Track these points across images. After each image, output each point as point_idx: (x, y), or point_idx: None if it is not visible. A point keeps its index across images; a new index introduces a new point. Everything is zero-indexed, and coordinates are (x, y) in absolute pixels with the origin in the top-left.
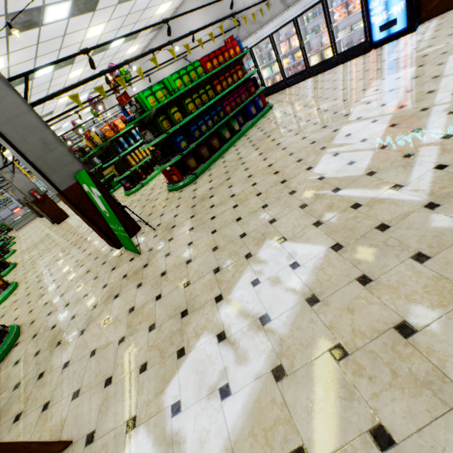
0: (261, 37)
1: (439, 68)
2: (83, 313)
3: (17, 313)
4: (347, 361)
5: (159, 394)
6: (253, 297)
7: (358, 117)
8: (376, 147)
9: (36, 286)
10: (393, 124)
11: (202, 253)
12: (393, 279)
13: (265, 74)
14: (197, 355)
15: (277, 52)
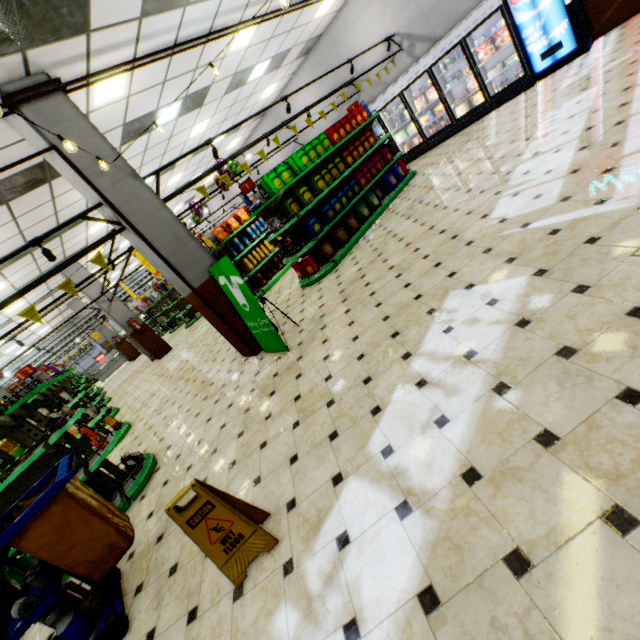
0: (389, 98)
1: (629, 79)
2: (234, 420)
3: (143, 446)
4: (577, 356)
5: (362, 448)
6: (450, 342)
7: (535, 152)
8: (566, 174)
9: (157, 418)
10: (583, 147)
11: (370, 326)
12: (614, 278)
13: (399, 140)
14: (396, 406)
15: (411, 110)
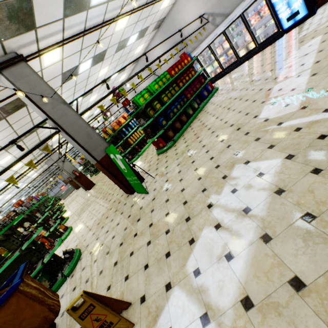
0: (202, 48)
1: None
2: (119, 234)
3: (76, 243)
4: (316, 221)
5: (183, 267)
6: (235, 199)
7: (284, 77)
8: (304, 91)
9: (84, 226)
10: (314, 74)
11: (191, 183)
12: None
13: (209, 70)
14: (203, 240)
15: (214, 54)
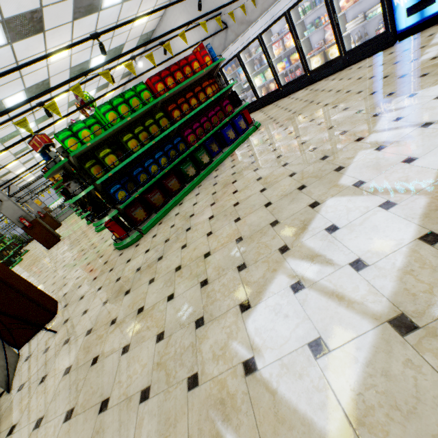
0: (248, 39)
1: None
2: None
3: None
4: None
5: None
6: None
7: (358, 180)
8: (385, 314)
9: None
10: (433, 235)
11: None
12: None
13: (258, 82)
14: None
15: (268, 55)
